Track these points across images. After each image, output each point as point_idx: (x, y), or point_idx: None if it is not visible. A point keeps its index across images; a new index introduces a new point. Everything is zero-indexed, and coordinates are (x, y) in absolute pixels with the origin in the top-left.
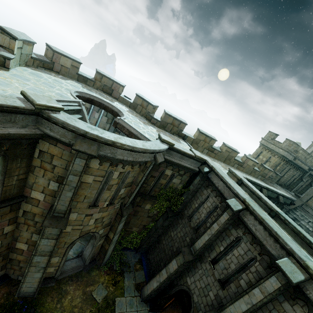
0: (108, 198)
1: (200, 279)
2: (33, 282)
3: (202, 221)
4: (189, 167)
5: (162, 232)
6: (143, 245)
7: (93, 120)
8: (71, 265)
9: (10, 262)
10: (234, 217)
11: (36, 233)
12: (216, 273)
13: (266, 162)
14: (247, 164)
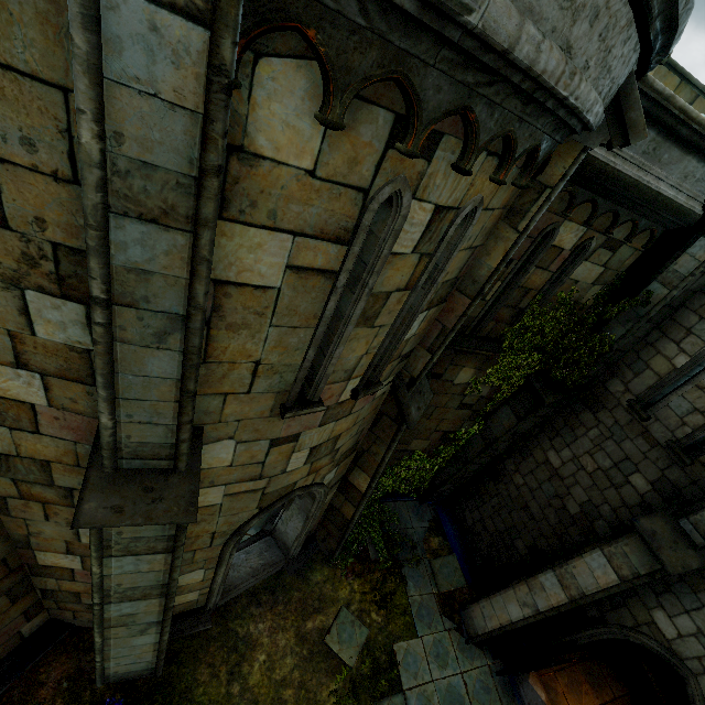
0: (361, 365)
1: None
2: (139, 653)
3: None
4: (671, 199)
5: (507, 448)
6: (444, 486)
7: None
8: (247, 565)
9: (49, 597)
10: None
11: None
12: None
13: None
14: None
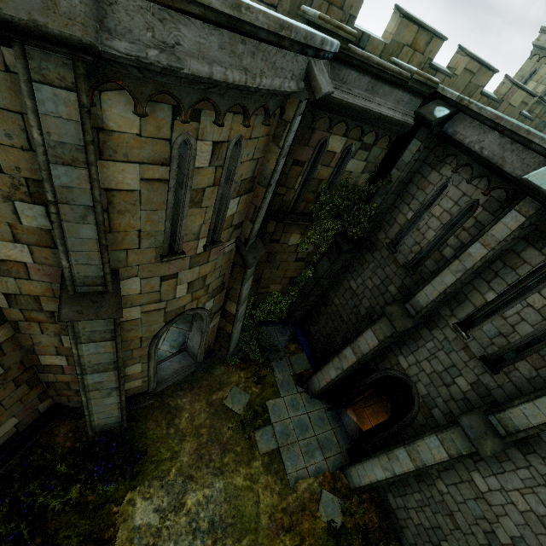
0: (203, 230)
1: (431, 358)
2: (110, 410)
3: (428, 248)
4: (390, 117)
5: (330, 283)
6: (295, 313)
7: None
8: (172, 368)
9: (51, 388)
10: (542, 218)
11: (67, 333)
12: (475, 344)
13: (544, 96)
14: (509, 104)
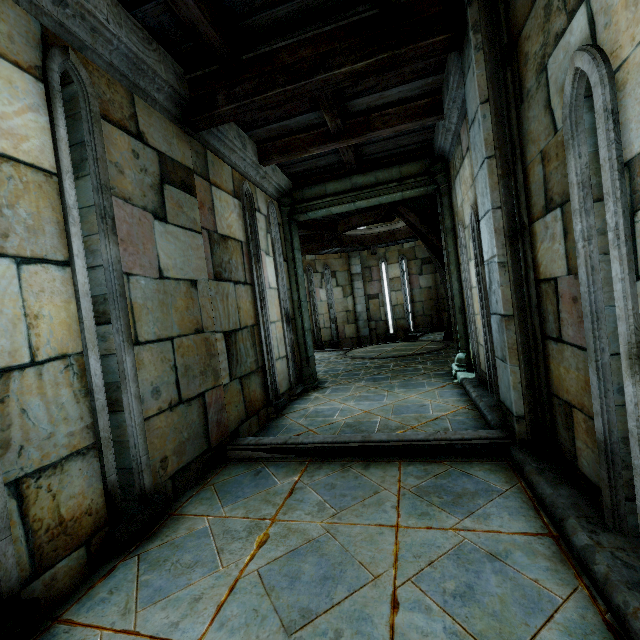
0: None
1: None
2: None
3: None
4: None
5: None
6: None
7: (322, 306)
8: None
9: None
10: None
11: None
12: None
13: None
14: None
